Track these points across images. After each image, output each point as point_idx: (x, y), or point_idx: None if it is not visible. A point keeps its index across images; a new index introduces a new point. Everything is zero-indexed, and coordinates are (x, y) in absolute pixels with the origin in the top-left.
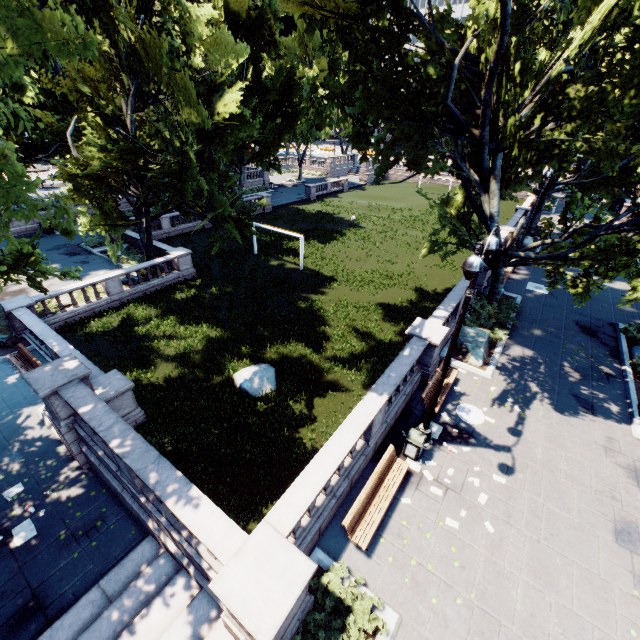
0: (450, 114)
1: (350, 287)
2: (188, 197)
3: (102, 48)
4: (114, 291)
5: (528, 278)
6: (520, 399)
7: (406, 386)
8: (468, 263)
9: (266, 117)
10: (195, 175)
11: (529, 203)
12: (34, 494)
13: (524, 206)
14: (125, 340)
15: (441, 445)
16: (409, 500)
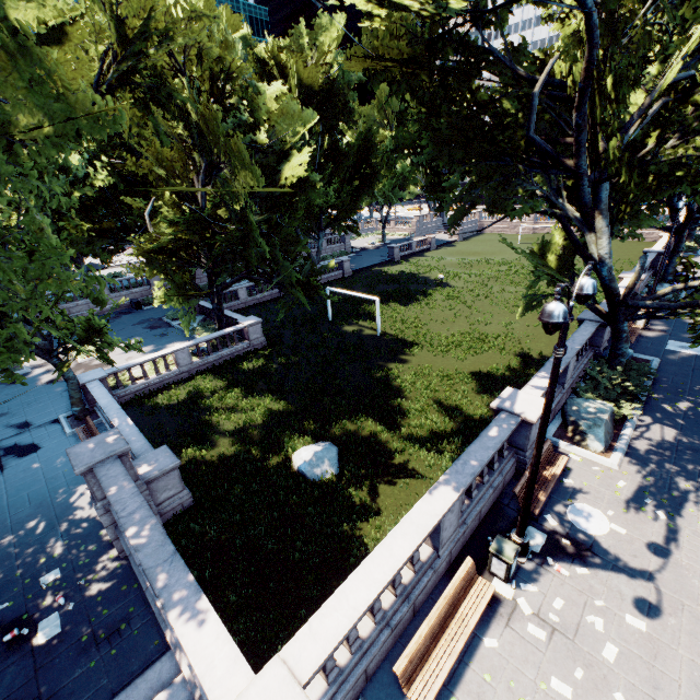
0: (537, 148)
1: (433, 353)
2: (252, 264)
3: (178, 133)
4: (183, 362)
5: (668, 335)
6: (665, 501)
7: (493, 476)
8: (546, 312)
9: (343, 181)
10: (256, 241)
11: (662, 244)
12: (68, 582)
13: (655, 248)
14: (187, 413)
15: (544, 562)
16: (495, 642)
